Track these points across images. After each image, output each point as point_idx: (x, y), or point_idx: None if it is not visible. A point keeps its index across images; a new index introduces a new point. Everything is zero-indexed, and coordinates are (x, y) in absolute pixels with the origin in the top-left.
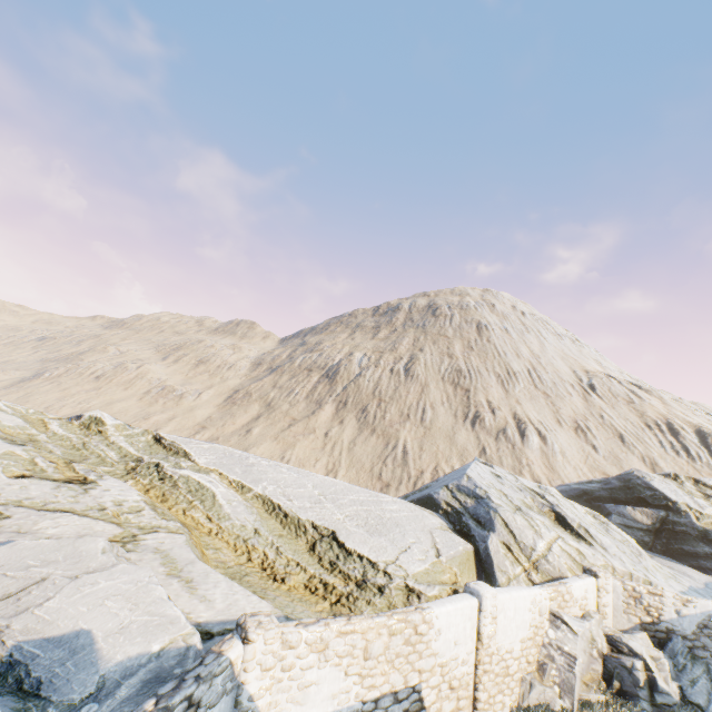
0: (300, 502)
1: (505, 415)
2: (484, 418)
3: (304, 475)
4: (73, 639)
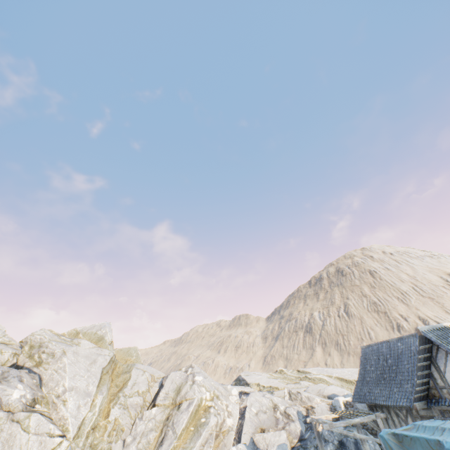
0: (347, 376)
1: (413, 319)
2: (402, 325)
3: (342, 369)
4: (333, 394)
